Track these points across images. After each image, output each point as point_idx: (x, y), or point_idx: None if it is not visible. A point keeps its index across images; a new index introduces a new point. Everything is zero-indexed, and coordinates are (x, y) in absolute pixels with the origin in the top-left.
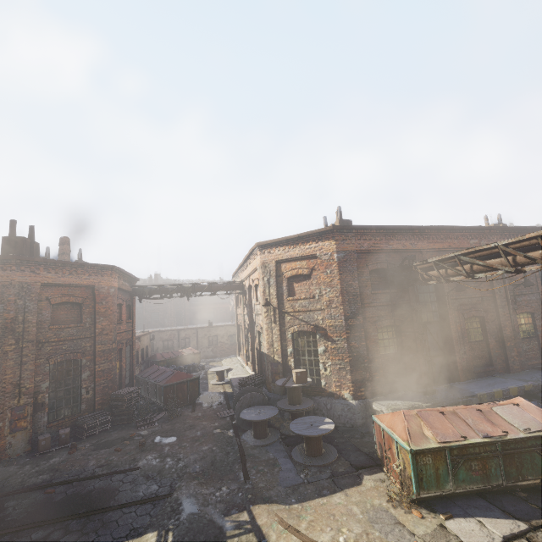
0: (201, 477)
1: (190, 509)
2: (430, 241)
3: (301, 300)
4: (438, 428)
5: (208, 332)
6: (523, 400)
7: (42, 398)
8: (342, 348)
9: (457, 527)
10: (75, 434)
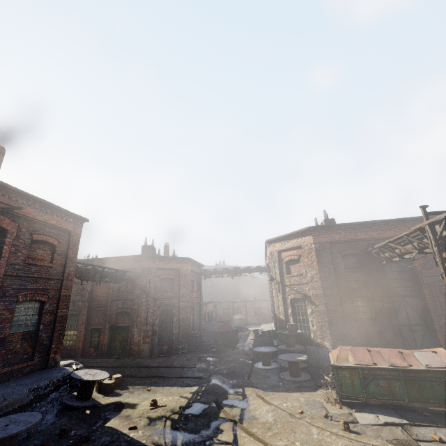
0: (226, 375)
1: (215, 382)
2: (397, 230)
3: (294, 276)
4: (359, 357)
5: (254, 304)
6: (442, 350)
7: (156, 328)
8: (322, 310)
9: (360, 415)
10: (170, 352)
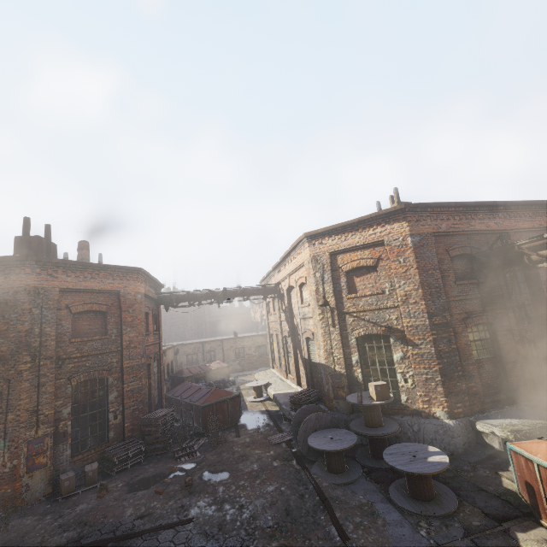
0: (279, 534)
1: None
2: (517, 220)
3: (365, 297)
4: None
5: (234, 344)
6: None
7: (64, 426)
8: (428, 353)
9: None
10: (103, 469)
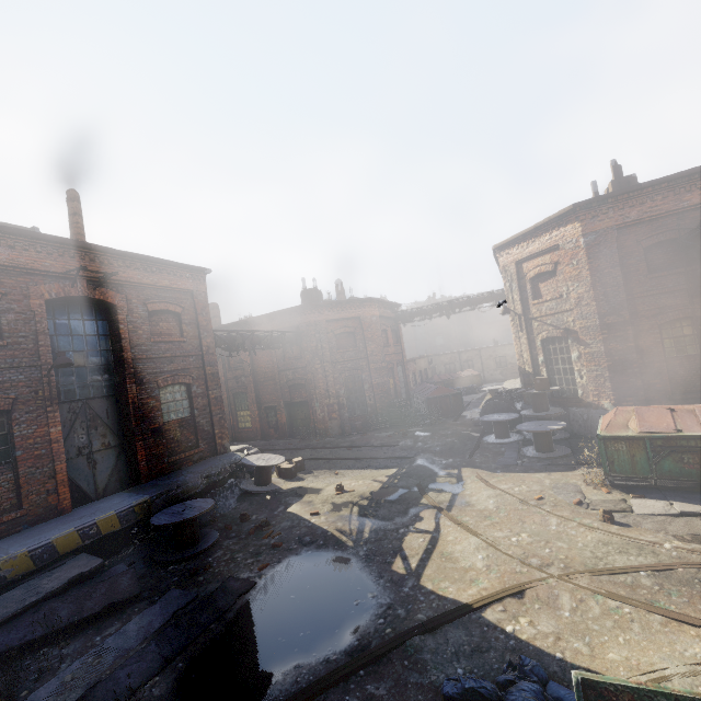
0: (438, 454)
1: (420, 463)
2: None
3: (547, 302)
4: (649, 421)
5: (493, 352)
6: None
7: (342, 400)
8: (597, 352)
9: (639, 502)
10: (367, 428)
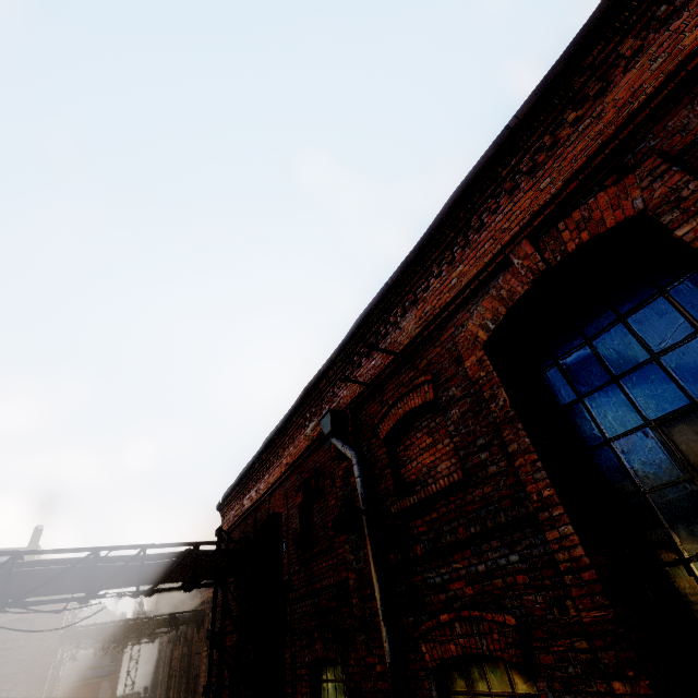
0: None
1: None
2: (271, 471)
3: None
4: None
5: None
6: None
7: None
8: None
9: None
10: None
